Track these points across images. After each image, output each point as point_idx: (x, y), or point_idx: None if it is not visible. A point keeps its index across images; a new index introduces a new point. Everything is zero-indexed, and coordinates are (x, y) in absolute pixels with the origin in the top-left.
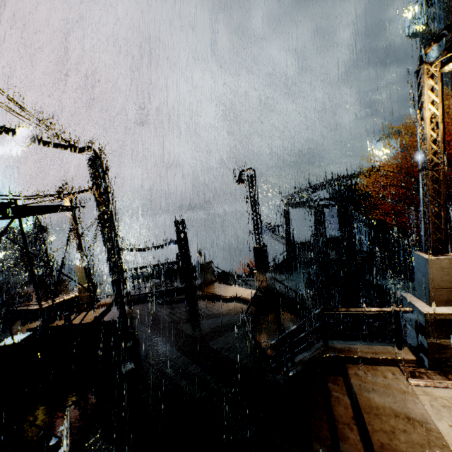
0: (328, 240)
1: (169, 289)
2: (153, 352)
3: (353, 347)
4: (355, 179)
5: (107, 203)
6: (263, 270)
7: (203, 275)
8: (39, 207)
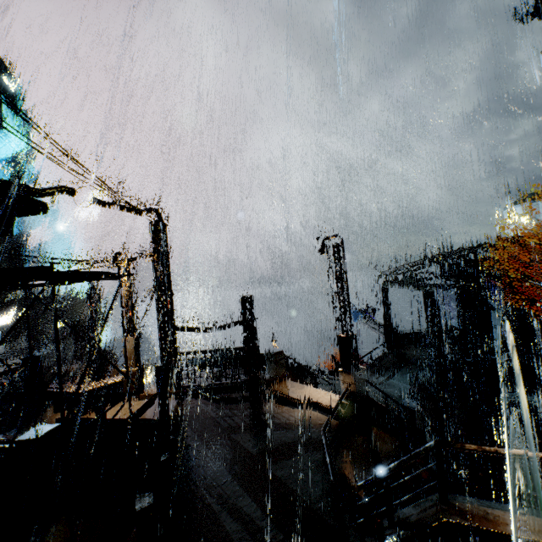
0: (443, 333)
1: (228, 382)
2: (198, 469)
3: (492, 513)
4: (481, 253)
5: (166, 271)
6: (350, 368)
7: (273, 368)
8: (81, 273)
